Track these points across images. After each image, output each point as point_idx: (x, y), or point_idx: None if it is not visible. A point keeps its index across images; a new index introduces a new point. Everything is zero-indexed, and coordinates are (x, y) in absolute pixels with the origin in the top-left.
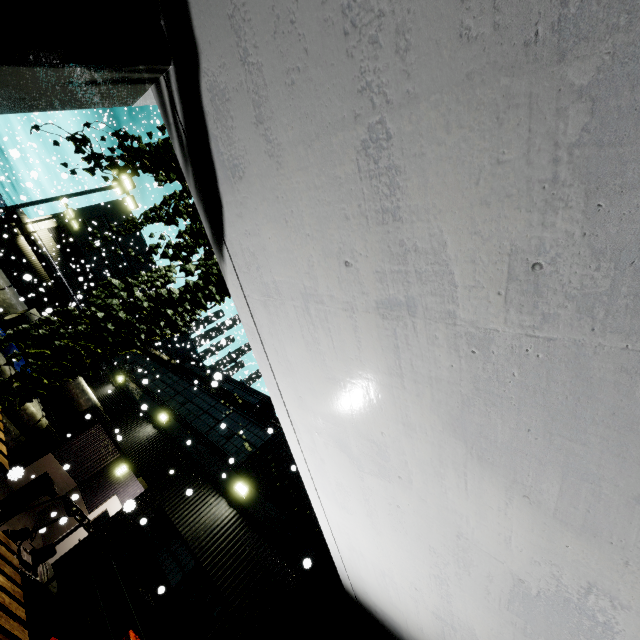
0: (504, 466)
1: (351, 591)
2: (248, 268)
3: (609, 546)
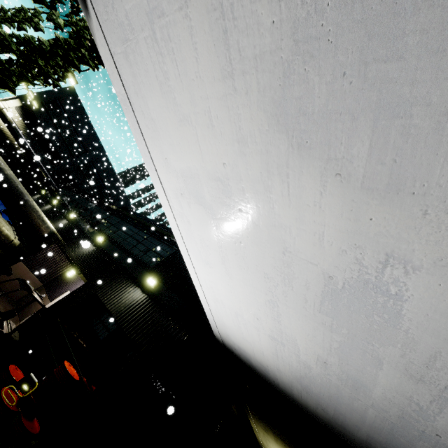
0: (320, 144)
1: (219, 338)
2: (107, 12)
3: (410, 199)
